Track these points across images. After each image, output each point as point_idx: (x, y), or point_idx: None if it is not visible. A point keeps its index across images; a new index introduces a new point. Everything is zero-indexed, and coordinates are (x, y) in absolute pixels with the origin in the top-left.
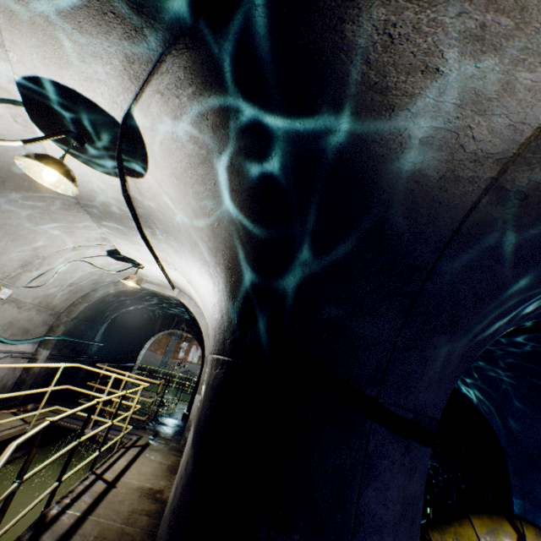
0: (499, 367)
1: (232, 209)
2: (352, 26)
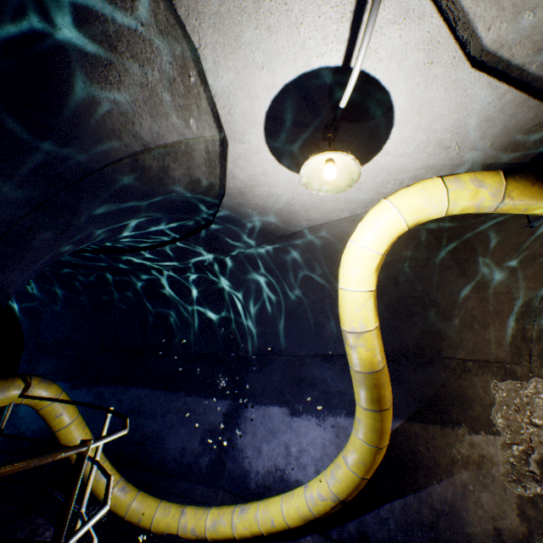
0: (54, 277)
1: None
2: None
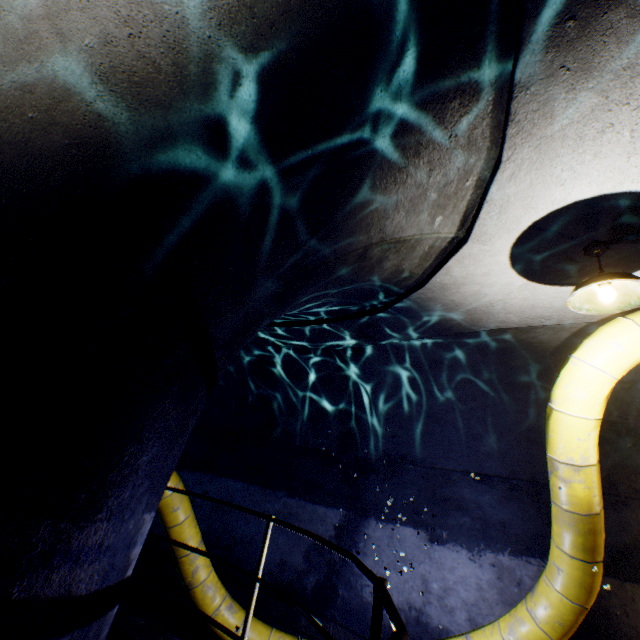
0: None
1: (216, 20)
2: (458, 105)
